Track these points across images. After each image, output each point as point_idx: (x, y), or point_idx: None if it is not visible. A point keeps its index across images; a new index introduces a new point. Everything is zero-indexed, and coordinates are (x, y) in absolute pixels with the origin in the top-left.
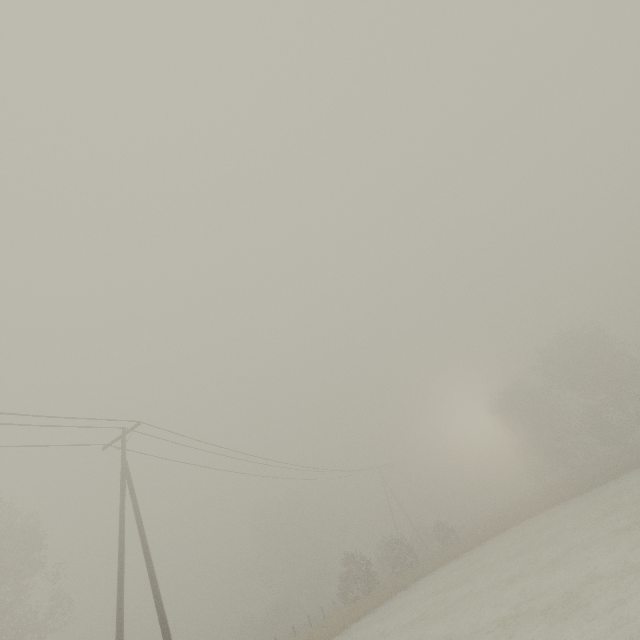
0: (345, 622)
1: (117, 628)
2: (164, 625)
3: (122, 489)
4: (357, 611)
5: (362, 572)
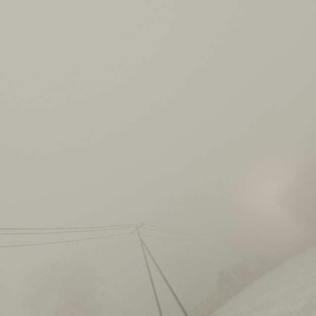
0: (225, 298)
1: (155, 296)
2: (174, 294)
3: (143, 248)
4: (229, 294)
5: (227, 278)
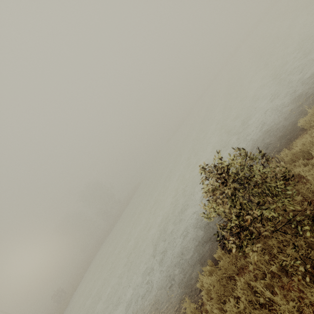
0: None
1: None
2: None
3: None
4: None
5: None
